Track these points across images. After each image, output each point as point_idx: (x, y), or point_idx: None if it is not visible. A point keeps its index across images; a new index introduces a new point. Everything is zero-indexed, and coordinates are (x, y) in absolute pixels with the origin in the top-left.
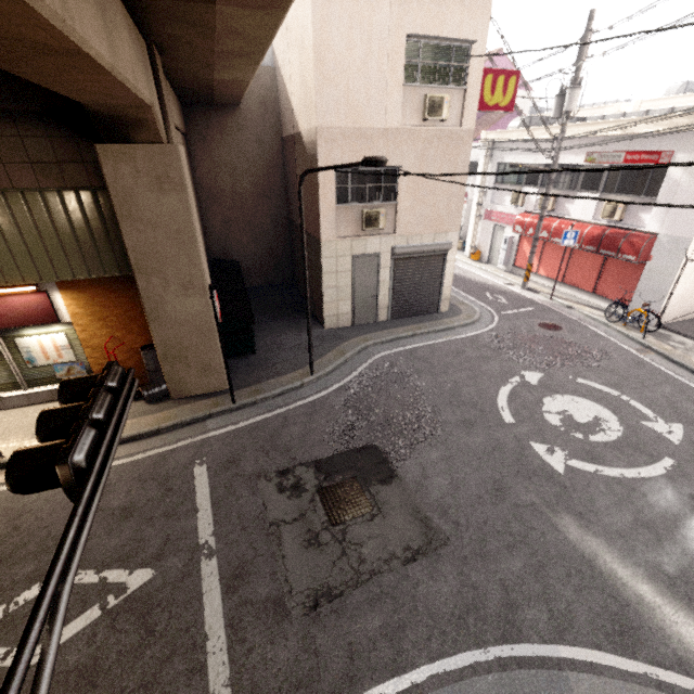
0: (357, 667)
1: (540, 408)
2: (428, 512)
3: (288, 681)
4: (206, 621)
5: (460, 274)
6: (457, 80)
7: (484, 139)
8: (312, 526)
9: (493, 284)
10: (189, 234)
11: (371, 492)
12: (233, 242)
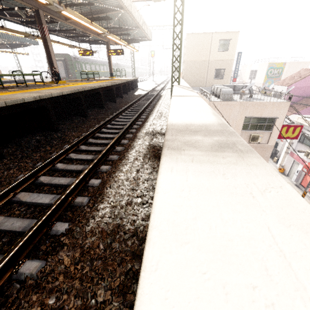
0: None
1: None
2: None
3: None
4: None
5: None
6: (268, 128)
7: (294, 122)
8: None
9: None
10: None
11: None
12: None
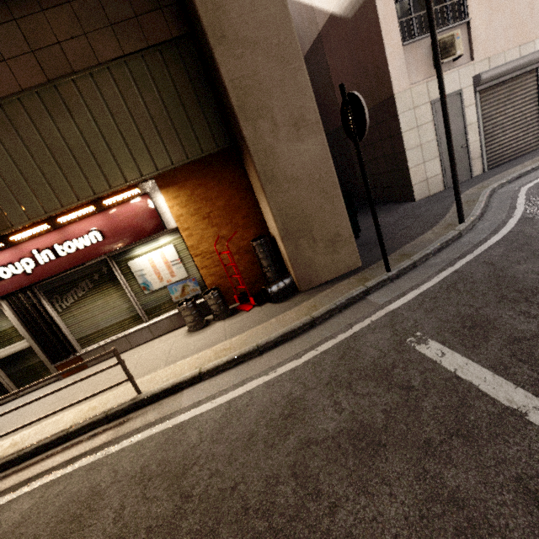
0: None
1: None
2: None
3: None
4: None
5: None
6: None
7: None
8: None
9: None
10: (291, 46)
11: None
12: None
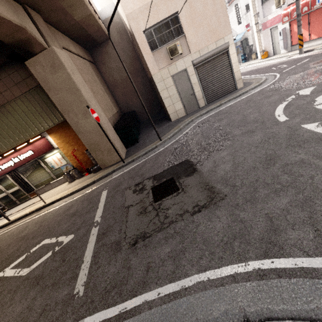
0: (149, 276)
1: (312, 104)
2: (214, 184)
3: (111, 284)
4: (85, 255)
5: (254, 69)
6: None
7: None
8: (144, 205)
9: (278, 62)
10: (74, 88)
11: (180, 182)
12: (130, 102)
